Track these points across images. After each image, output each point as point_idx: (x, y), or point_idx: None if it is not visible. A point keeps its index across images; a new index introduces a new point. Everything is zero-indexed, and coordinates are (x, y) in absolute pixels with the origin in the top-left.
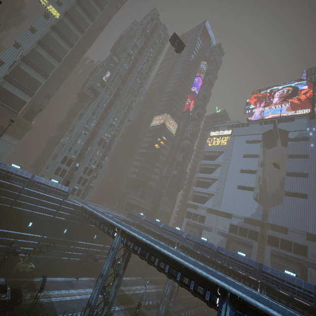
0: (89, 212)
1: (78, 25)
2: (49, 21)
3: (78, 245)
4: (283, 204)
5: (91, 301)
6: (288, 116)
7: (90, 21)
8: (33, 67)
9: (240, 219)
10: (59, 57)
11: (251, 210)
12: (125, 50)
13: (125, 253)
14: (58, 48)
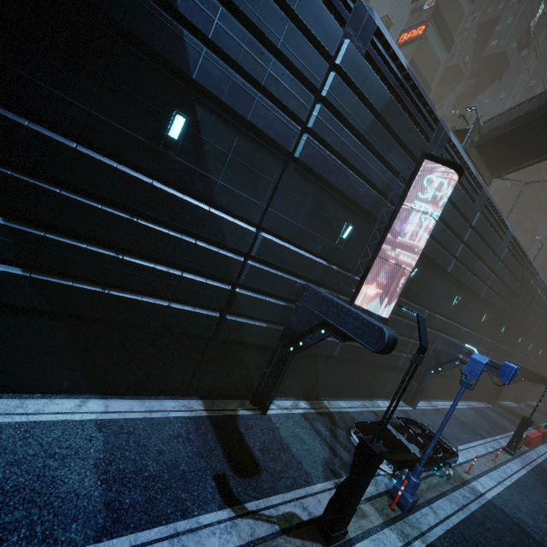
0: None
1: None
2: None
3: (529, 364)
4: None
5: None
6: None
7: None
8: (440, 28)
9: None
10: None
11: None
12: None
13: None
14: None
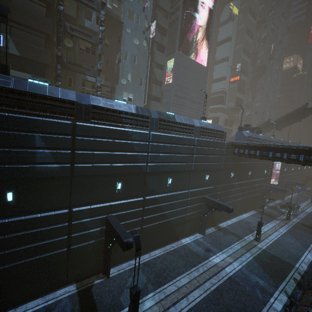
0: None
1: (253, 13)
2: (235, 23)
3: (311, 173)
4: None
5: None
6: None
7: (257, 0)
8: (243, 72)
9: None
10: (249, 53)
11: None
12: (272, 9)
13: None
14: (247, 46)
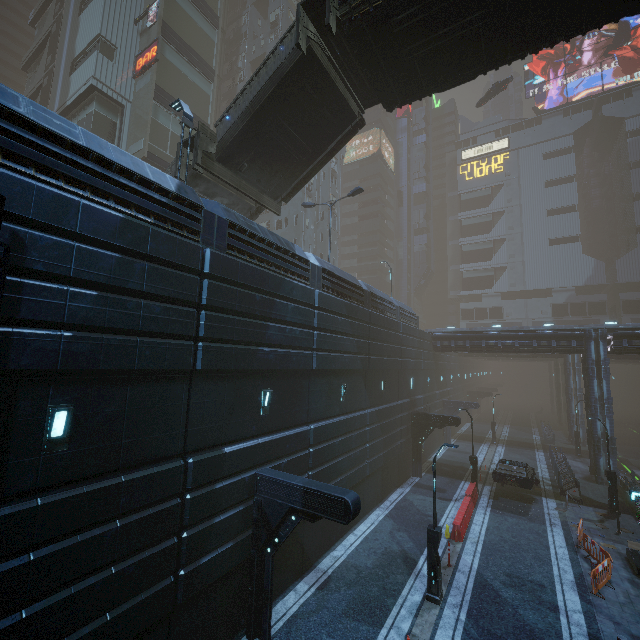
0: (469, 335)
1: None
2: None
3: (438, 398)
4: (638, 247)
5: (600, 436)
6: (619, 89)
7: None
8: (185, 53)
9: (568, 292)
10: (212, 10)
11: (584, 273)
12: None
13: (586, 367)
14: None
